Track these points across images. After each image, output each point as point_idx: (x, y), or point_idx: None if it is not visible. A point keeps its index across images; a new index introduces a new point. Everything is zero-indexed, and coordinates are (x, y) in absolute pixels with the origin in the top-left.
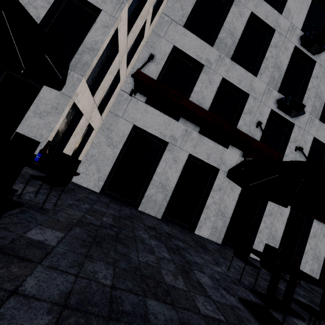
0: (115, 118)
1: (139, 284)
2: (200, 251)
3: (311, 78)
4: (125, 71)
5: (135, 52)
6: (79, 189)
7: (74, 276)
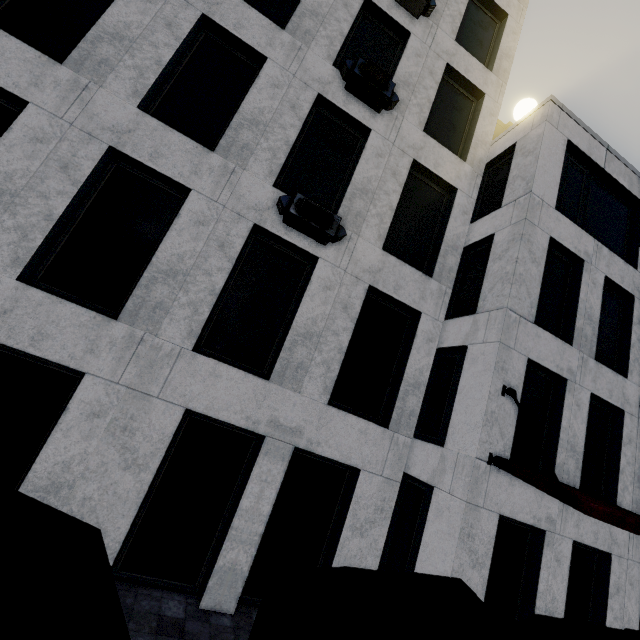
0: (474, 511)
1: None
2: None
3: None
4: None
5: None
6: None
7: None
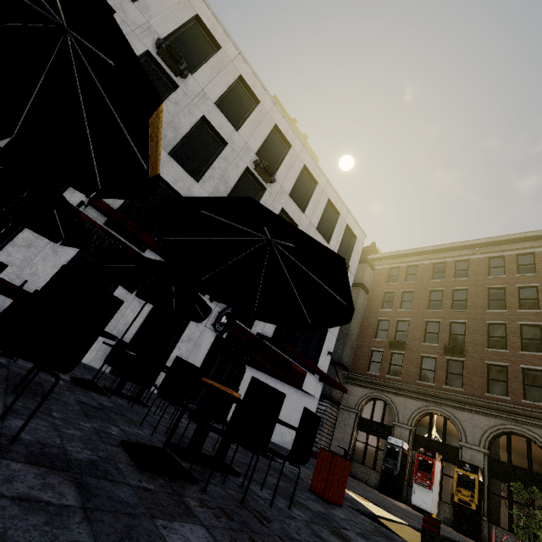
0: None
1: None
2: None
3: (167, 100)
4: None
5: None
6: None
7: None
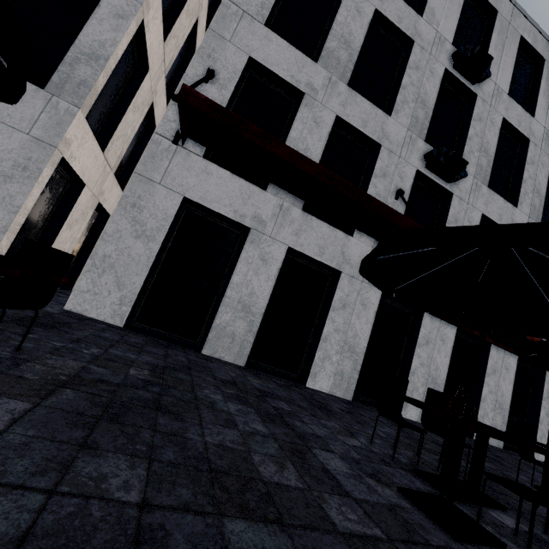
0: (146, 184)
1: (207, 490)
2: (319, 415)
3: (472, 121)
4: (164, 111)
5: (181, 76)
6: (82, 323)
7: (45, 494)
